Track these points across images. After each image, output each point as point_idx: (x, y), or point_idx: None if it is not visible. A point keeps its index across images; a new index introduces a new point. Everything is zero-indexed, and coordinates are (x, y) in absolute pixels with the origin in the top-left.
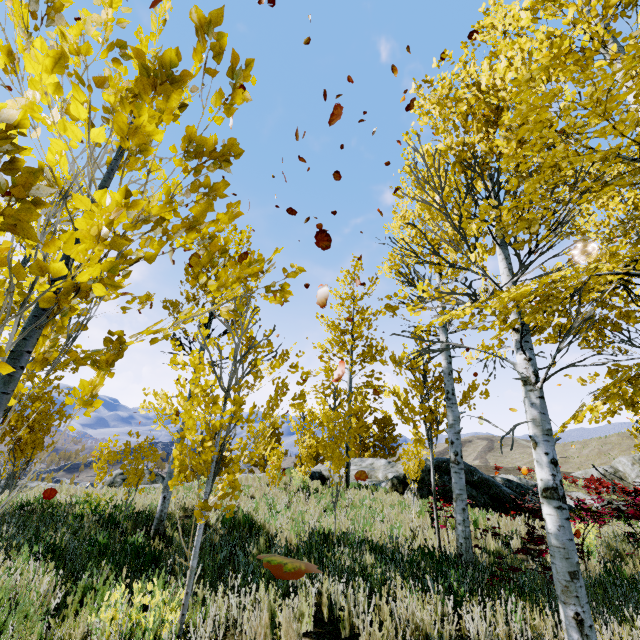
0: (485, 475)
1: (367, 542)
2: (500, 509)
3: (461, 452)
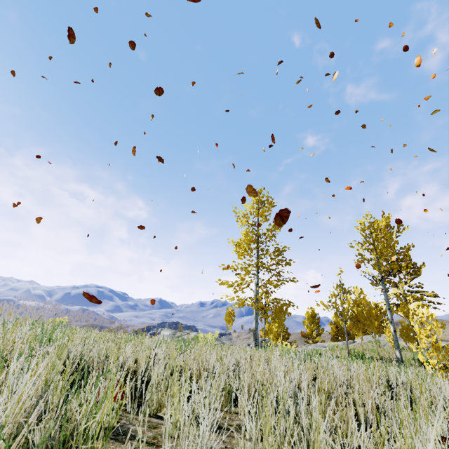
0: None
1: None
2: None
3: None
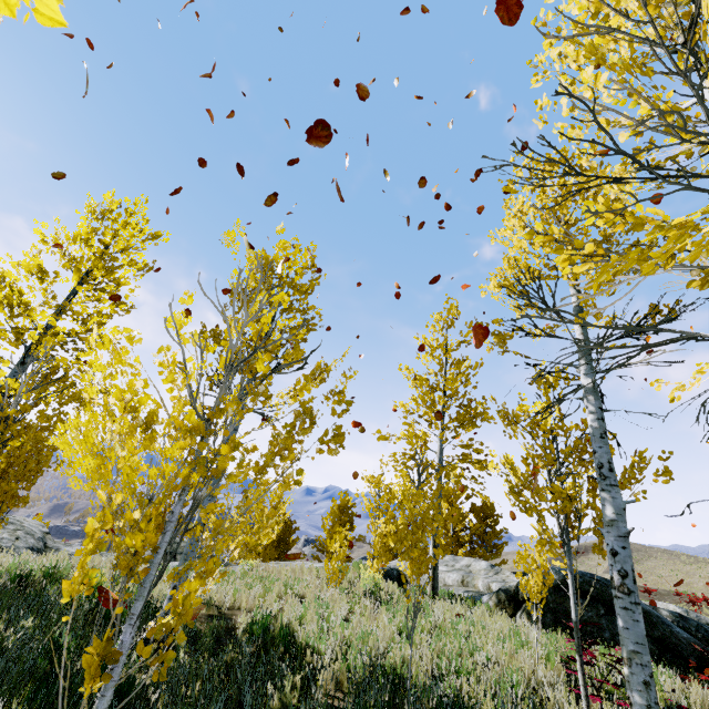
0: (644, 604)
1: (462, 707)
2: (673, 663)
3: (633, 572)
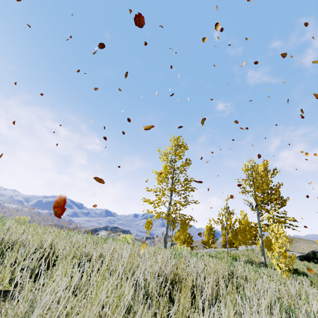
0: None
1: None
2: None
3: None
